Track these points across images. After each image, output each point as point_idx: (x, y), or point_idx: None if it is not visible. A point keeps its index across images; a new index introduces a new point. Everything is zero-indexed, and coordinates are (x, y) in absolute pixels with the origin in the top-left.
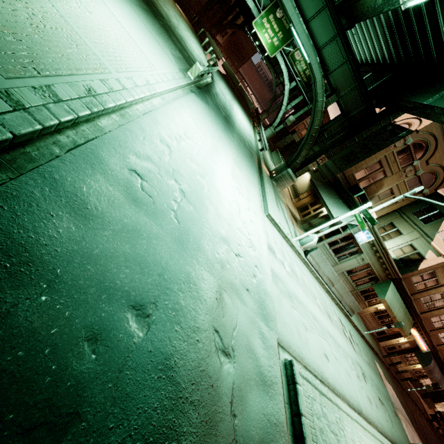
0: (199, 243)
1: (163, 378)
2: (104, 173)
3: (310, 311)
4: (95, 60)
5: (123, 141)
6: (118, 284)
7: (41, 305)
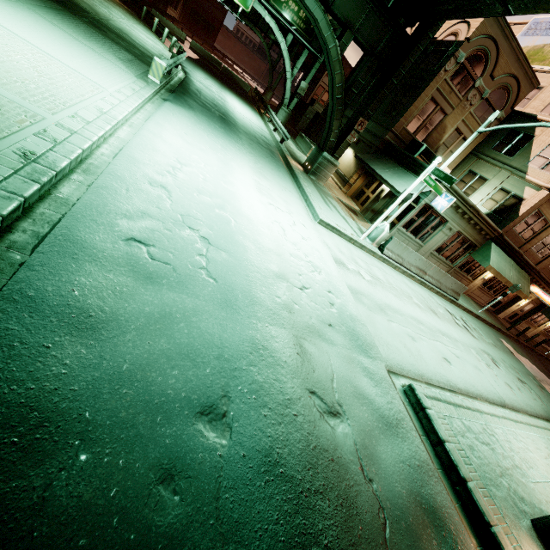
0: (250, 294)
1: (271, 480)
2: (93, 260)
3: (410, 315)
4: (15, 109)
5: (101, 206)
6: (171, 395)
7: (83, 469)
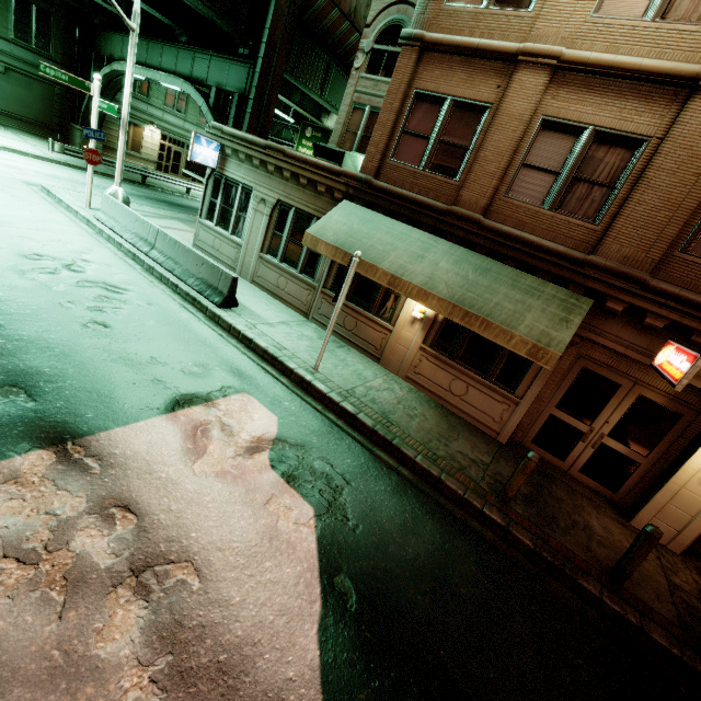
0: None
1: None
2: None
3: None
4: None
5: None
6: None
7: None
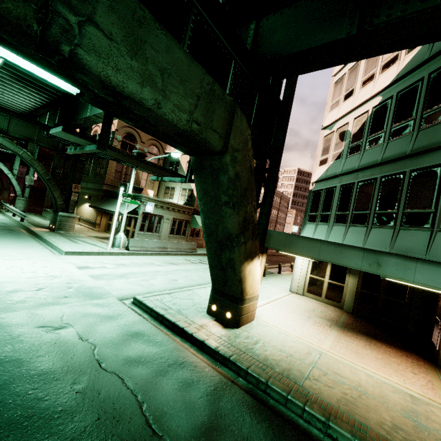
0: None
1: None
2: None
3: (149, 271)
4: None
5: None
6: None
7: None
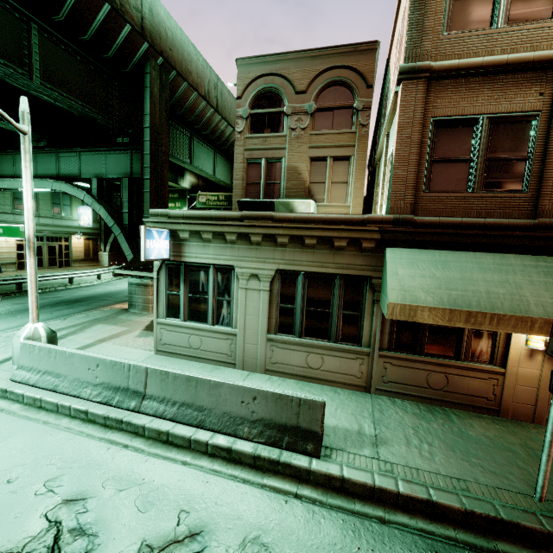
0: None
1: None
2: None
3: None
4: None
5: None
6: None
7: None
